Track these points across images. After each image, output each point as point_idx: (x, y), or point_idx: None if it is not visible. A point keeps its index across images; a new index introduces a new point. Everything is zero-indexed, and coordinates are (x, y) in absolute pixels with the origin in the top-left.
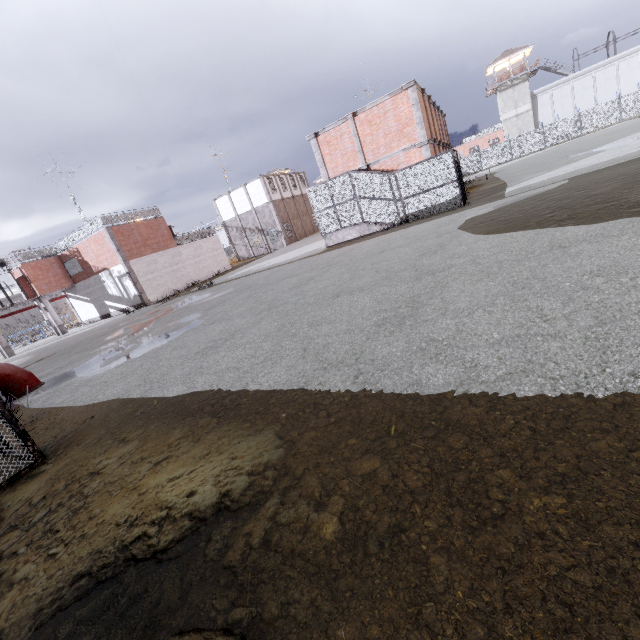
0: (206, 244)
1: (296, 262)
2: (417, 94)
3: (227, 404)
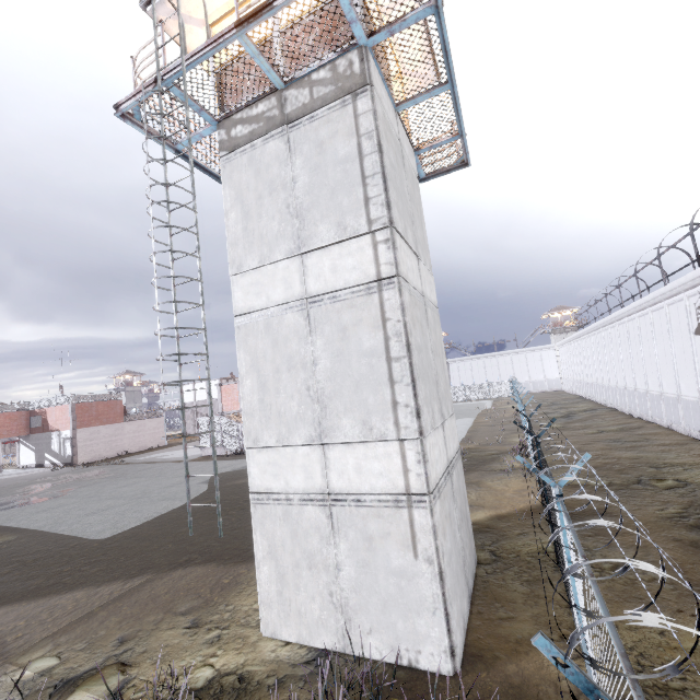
0: (151, 423)
1: (169, 464)
2: None
3: (19, 529)
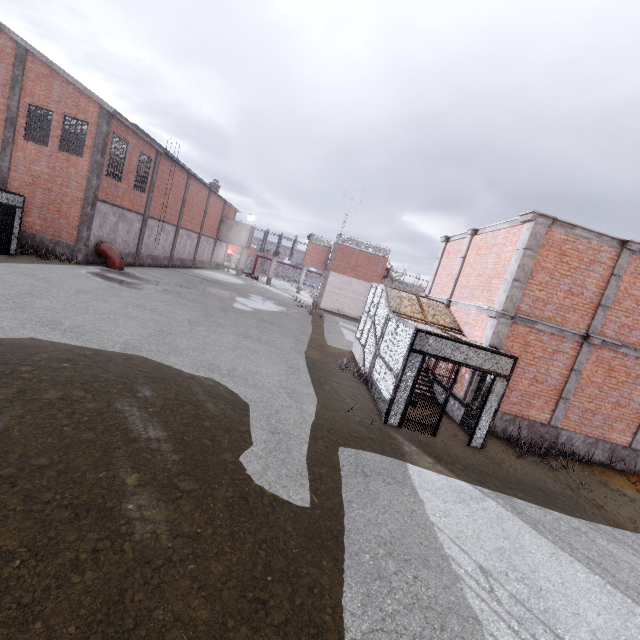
0: None
1: (298, 332)
2: (529, 235)
3: None
